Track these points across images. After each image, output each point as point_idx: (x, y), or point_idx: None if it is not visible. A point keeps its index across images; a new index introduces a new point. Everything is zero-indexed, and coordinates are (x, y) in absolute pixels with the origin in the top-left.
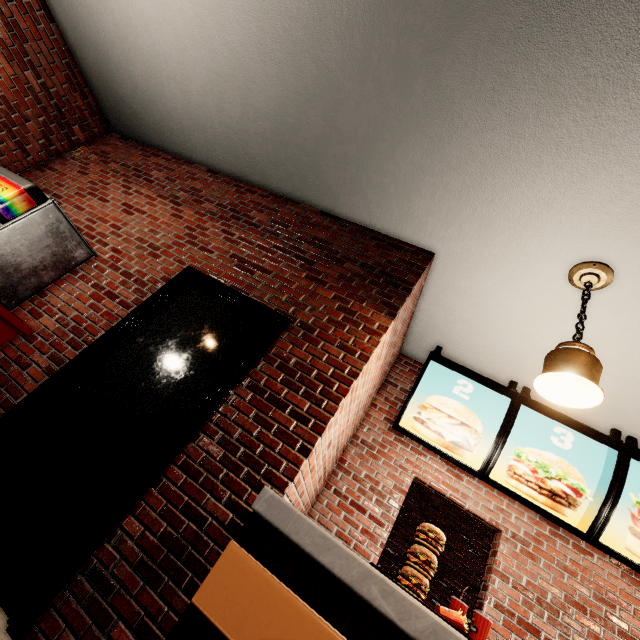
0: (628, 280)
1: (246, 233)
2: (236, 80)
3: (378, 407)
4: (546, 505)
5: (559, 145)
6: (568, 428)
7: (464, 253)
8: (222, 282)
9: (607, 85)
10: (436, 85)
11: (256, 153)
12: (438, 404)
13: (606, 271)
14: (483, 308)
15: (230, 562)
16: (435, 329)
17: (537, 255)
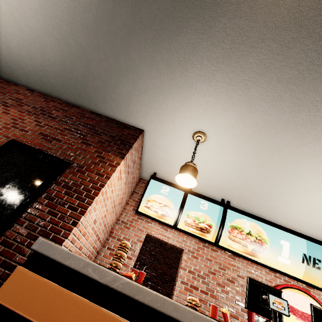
0: (211, 138)
1: (49, 122)
2: (36, 44)
3: (129, 204)
4: (199, 234)
5: (177, 85)
6: (206, 201)
7: (155, 129)
8: (33, 146)
9: (186, 64)
10: (128, 58)
11: (53, 81)
12: (155, 198)
13: (203, 135)
14: (167, 153)
15: (17, 276)
16: (152, 165)
17: (181, 129)
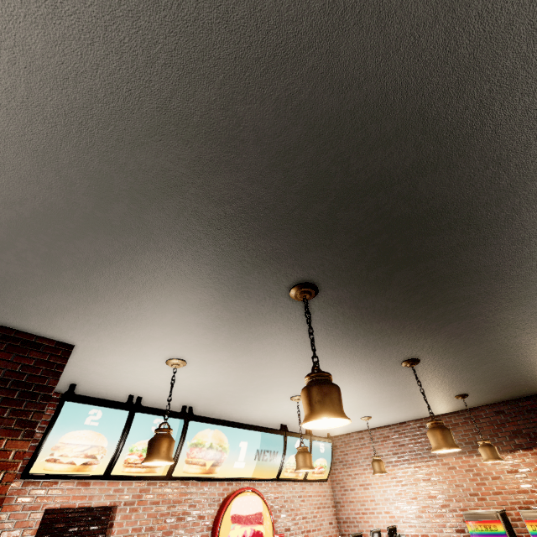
0: (192, 364)
1: None
2: None
3: None
4: (146, 472)
5: (165, 322)
6: (162, 417)
7: (101, 348)
8: None
9: (188, 312)
10: (85, 280)
11: None
12: (71, 439)
13: (184, 363)
14: (113, 369)
15: None
16: (71, 376)
17: (150, 353)
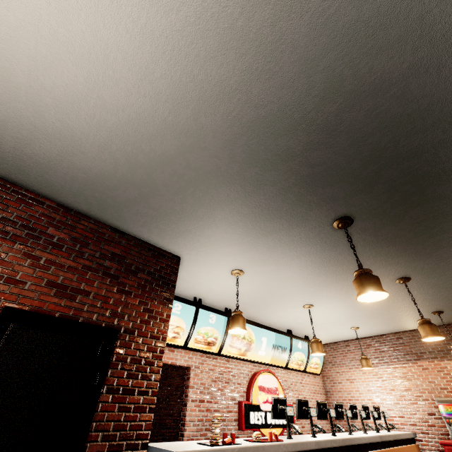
0: (247, 275)
1: (53, 255)
2: (60, 141)
3: None
4: (206, 348)
5: (244, 243)
6: (214, 313)
7: (195, 259)
8: (50, 314)
9: (261, 236)
10: (211, 213)
11: (56, 181)
12: None
13: (243, 273)
14: (194, 276)
15: None
16: None
17: (223, 265)
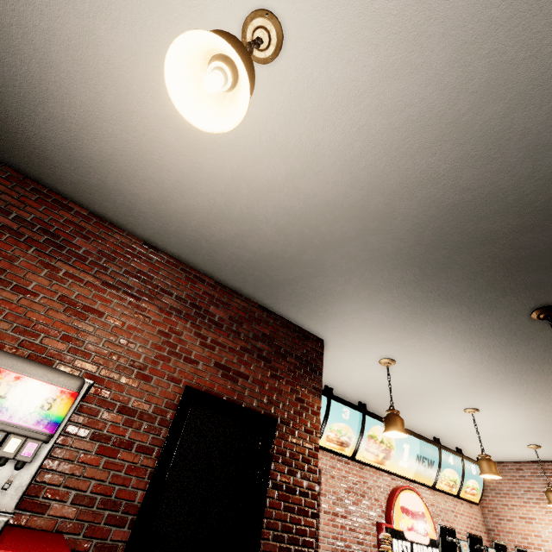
0: (398, 365)
1: (216, 335)
2: (241, 225)
3: None
4: (339, 449)
5: (405, 329)
6: (347, 407)
7: (340, 343)
8: (219, 396)
9: (430, 322)
10: (375, 295)
11: (221, 260)
12: None
13: (394, 363)
14: (333, 361)
15: None
16: None
17: (372, 352)
